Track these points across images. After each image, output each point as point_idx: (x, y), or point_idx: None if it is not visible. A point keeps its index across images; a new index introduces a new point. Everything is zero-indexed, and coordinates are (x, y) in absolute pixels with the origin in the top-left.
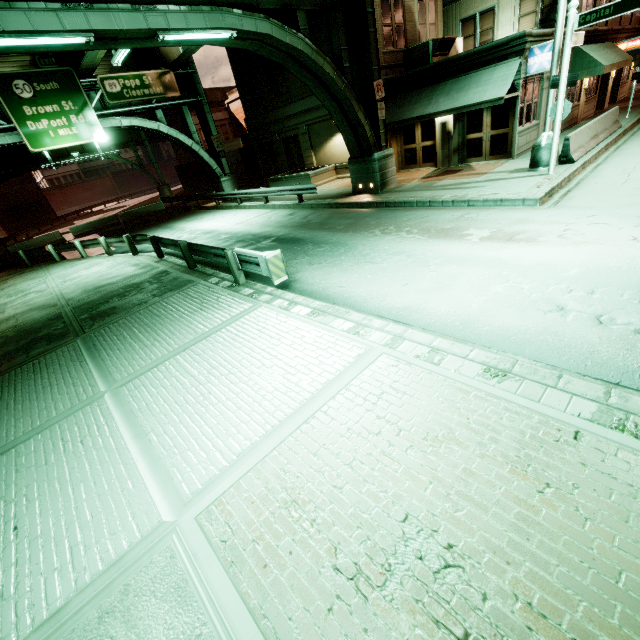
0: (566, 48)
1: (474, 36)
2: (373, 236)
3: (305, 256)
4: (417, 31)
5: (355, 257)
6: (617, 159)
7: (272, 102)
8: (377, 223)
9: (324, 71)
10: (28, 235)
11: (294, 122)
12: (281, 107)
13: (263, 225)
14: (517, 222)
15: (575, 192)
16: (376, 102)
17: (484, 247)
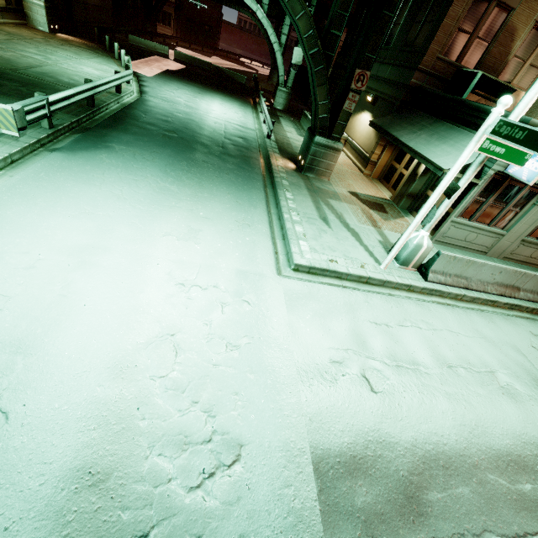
0: (466, 149)
1: None
2: (179, 179)
3: (125, 152)
4: (506, 61)
5: (120, 175)
6: (466, 315)
7: None
8: (217, 179)
9: (297, 21)
10: (177, 43)
11: None
12: None
13: (209, 128)
14: (223, 255)
15: (331, 289)
16: (350, 90)
17: (144, 239)
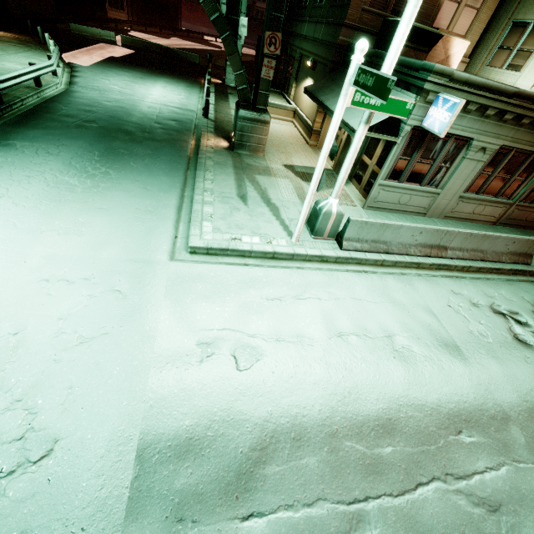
0: (338, 104)
1: (511, 51)
2: (82, 171)
3: (27, 148)
4: (438, 5)
5: (12, 172)
6: (380, 281)
7: (298, 11)
8: (129, 166)
9: None
10: (132, 27)
11: (297, 43)
12: (298, 21)
13: (139, 113)
14: (108, 245)
15: (227, 268)
16: (264, 56)
17: (17, 237)
